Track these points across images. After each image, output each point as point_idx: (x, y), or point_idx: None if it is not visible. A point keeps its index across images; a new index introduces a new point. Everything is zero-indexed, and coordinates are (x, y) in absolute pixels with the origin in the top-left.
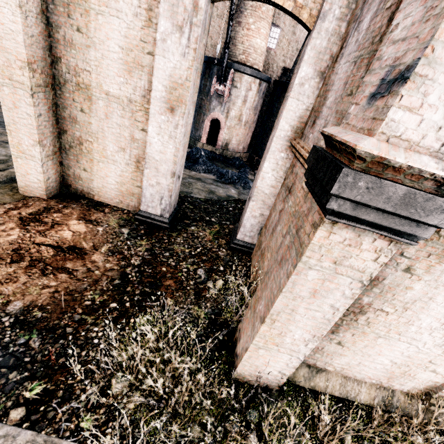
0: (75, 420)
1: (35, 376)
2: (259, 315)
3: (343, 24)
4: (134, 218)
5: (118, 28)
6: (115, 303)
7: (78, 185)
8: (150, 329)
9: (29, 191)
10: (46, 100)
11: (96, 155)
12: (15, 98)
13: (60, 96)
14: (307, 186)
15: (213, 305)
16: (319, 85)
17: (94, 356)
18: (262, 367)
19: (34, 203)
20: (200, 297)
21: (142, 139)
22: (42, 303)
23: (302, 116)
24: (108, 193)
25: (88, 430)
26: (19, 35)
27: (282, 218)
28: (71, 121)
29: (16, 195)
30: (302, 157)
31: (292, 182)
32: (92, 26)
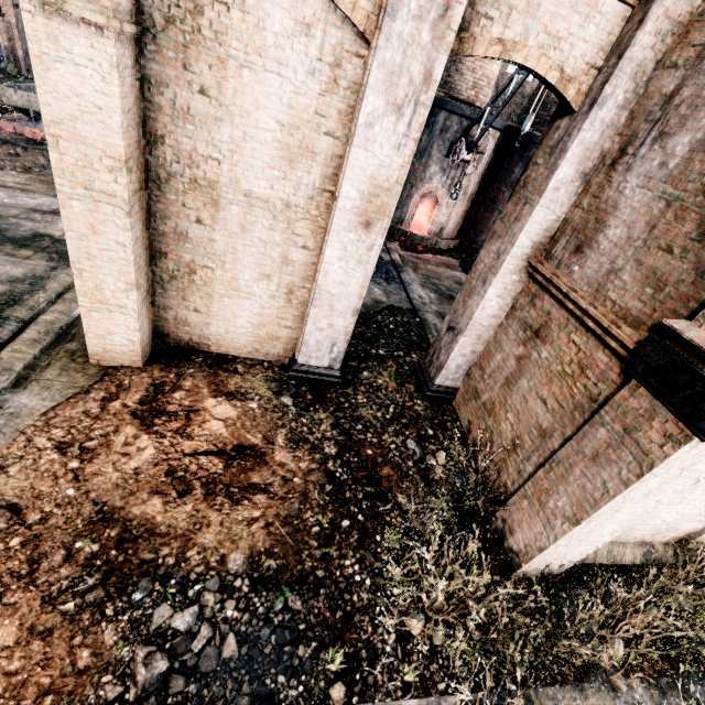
0: (397, 676)
1: (325, 643)
2: (562, 513)
3: (624, 114)
4: (288, 377)
5: (277, 91)
6: (346, 520)
7: (182, 333)
8: (404, 544)
9: (110, 358)
10: (140, 211)
11: (218, 288)
12: (95, 218)
13: (157, 199)
14: (639, 380)
15: (448, 490)
16: (578, 190)
17: (367, 597)
18: (552, 561)
19: (131, 380)
20: (430, 483)
21: (301, 260)
22: (264, 547)
23: (549, 228)
24: (235, 340)
25: (415, 682)
26: (112, 116)
27: (530, 371)
28: (177, 237)
29: (89, 369)
30: (576, 305)
31: (540, 323)
32: (229, 86)
